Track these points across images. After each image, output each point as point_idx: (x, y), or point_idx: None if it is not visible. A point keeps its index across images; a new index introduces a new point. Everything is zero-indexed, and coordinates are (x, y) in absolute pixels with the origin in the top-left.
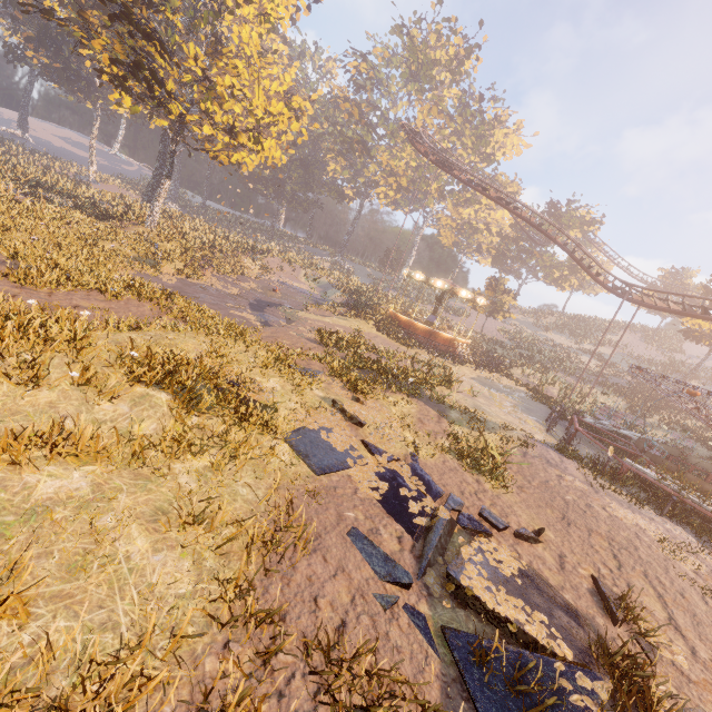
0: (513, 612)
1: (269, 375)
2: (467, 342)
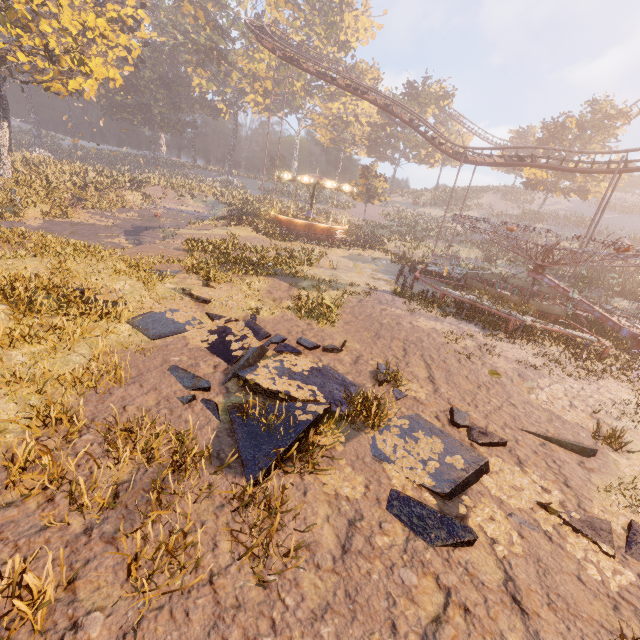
0: (286, 387)
1: (120, 280)
2: (343, 228)
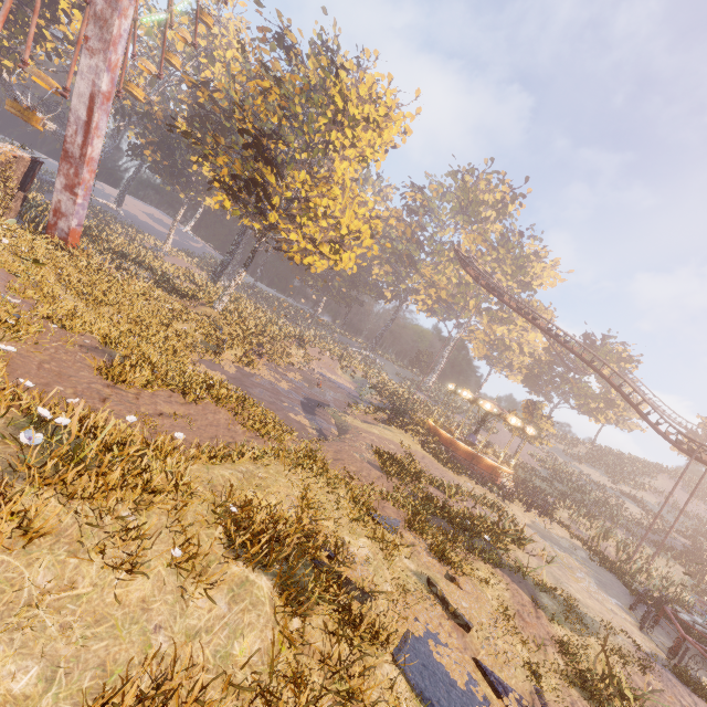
0: None
1: (356, 532)
2: (511, 472)
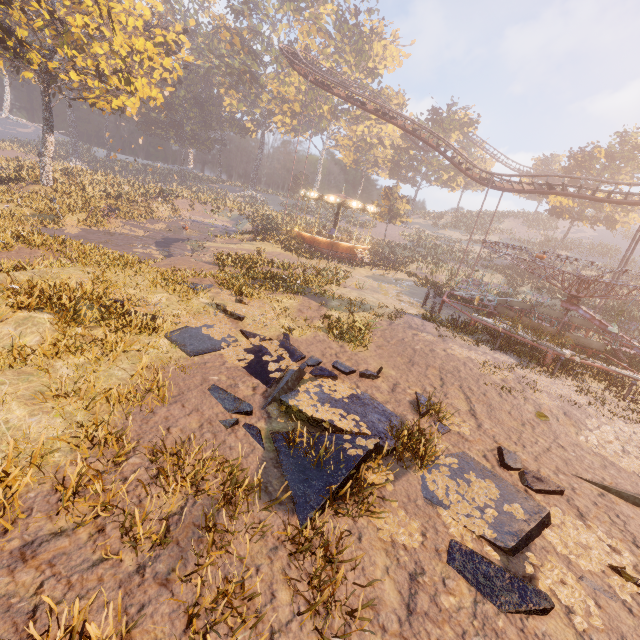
0: (329, 416)
1: (157, 292)
2: (366, 247)
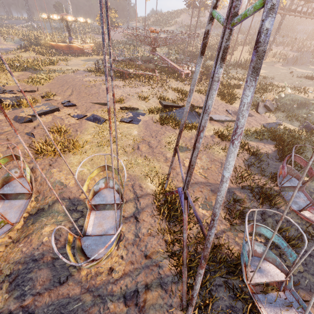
0: None
1: None
2: (89, 45)
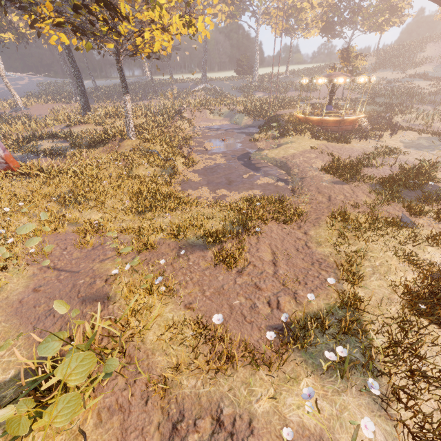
0: None
1: (420, 247)
2: (364, 115)
